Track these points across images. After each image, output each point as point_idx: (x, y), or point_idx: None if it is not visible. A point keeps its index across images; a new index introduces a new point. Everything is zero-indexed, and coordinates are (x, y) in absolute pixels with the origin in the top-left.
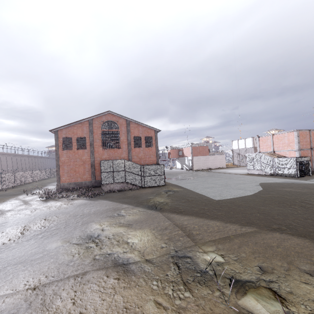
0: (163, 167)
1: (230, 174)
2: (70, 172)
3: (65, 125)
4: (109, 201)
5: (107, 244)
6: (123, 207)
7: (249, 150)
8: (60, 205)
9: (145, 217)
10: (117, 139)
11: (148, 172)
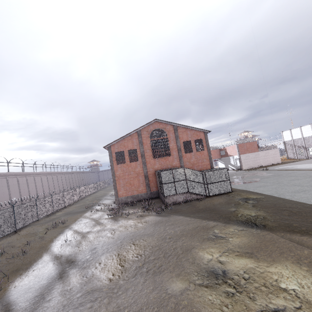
0: (227, 171)
1: (301, 171)
2: (126, 186)
3: (116, 140)
4: (185, 216)
5: (251, 289)
6: (210, 225)
7: (308, 139)
8: (134, 224)
9: (256, 239)
10: (166, 147)
11: (211, 179)
